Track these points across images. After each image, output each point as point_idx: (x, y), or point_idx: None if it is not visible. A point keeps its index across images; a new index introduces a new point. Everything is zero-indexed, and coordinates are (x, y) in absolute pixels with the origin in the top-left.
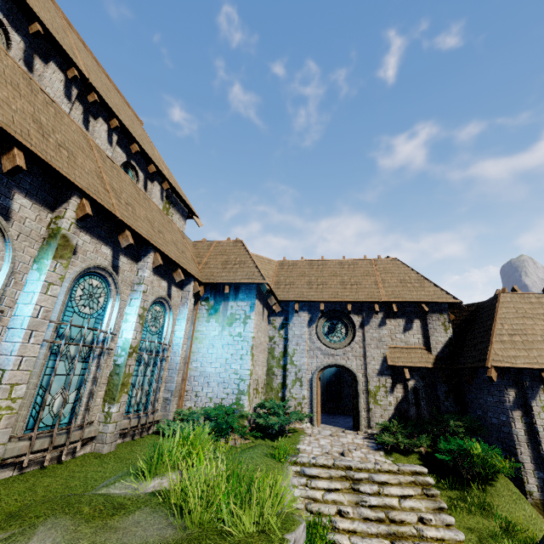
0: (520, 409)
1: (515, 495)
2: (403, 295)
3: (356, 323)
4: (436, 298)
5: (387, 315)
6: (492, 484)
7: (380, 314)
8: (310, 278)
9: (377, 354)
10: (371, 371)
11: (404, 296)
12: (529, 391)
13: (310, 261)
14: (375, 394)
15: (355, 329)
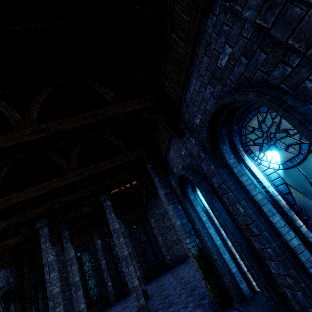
0: None
1: None
2: None
3: None
4: None
5: None
6: None
7: None
8: None
9: None
10: None
11: None
12: None
13: None
14: None
15: None
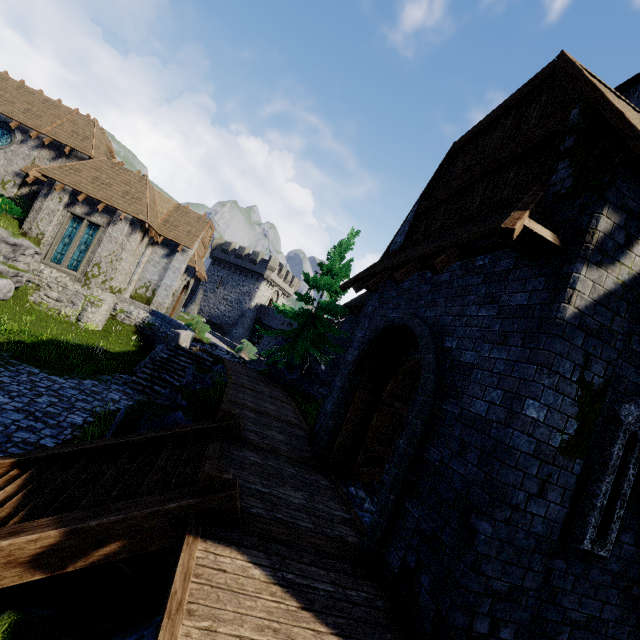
0: (45, 198)
1: (10, 223)
2: (61, 137)
3: (18, 139)
4: (80, 149)
5: (45, 146)
6: (3, 218)
7: (38, 142)
8: (6, 94)
9: (21, 164)
10: (11, 171)
11: (61, 138)
12: (52, 191)
13: (24, 85)
14: (6, 184)
15: (16, 143)
